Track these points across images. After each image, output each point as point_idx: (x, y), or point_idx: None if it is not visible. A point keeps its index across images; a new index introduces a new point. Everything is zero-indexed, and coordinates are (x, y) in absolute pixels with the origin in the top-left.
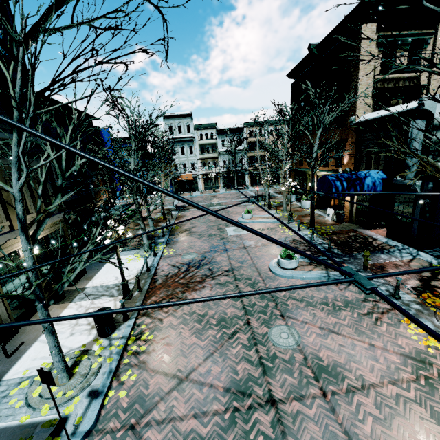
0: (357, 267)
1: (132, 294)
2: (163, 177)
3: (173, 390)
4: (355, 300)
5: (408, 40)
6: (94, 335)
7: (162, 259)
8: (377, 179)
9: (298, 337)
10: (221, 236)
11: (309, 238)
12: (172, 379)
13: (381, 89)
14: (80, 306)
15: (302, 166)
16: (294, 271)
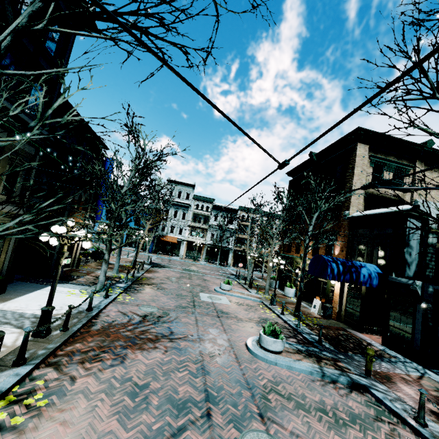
0: (357, 370)
1: (50, 331)
2: (148, 233)
3: None
4: (364, 415)
5: (393, 165)
6: None
7: (113, 303)
8: (372, 272)
9: None
10: (193, 298)
11: (295, 325)
12: None
13: (372, 195)
14: None
15: (290, 253)
16: (278, 356)
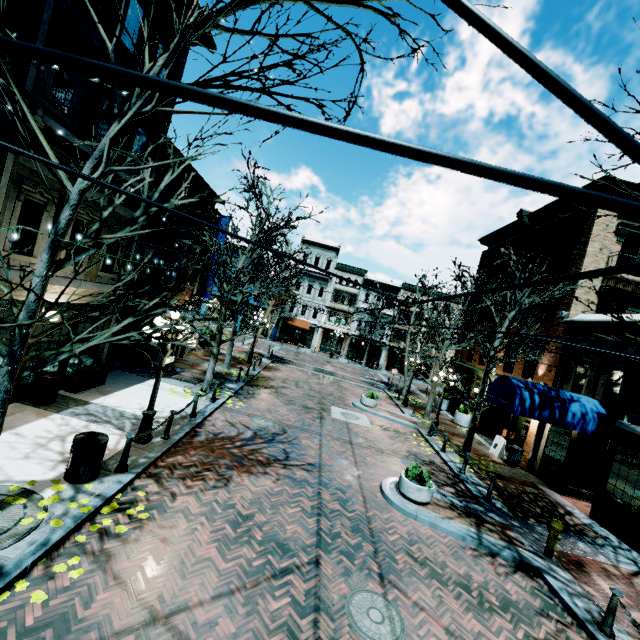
0: (534, 546)
1: (151, 437)
2: (271, 313)
3: (130, 631)
4: (524, 604)
5: None
6: (58, 473)
7: (221, 410)
8: (589, 411)
9: (401, 631)
10: (321, 413)
11: (457, 469)
12: (140, 610)
13: (614, 289)
14: (66, 423)
15: (471, 362)
16: (421, 509)
